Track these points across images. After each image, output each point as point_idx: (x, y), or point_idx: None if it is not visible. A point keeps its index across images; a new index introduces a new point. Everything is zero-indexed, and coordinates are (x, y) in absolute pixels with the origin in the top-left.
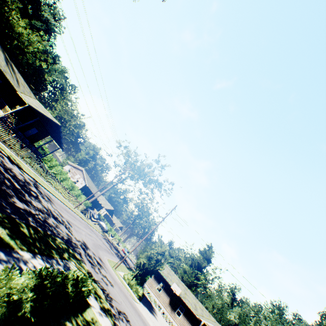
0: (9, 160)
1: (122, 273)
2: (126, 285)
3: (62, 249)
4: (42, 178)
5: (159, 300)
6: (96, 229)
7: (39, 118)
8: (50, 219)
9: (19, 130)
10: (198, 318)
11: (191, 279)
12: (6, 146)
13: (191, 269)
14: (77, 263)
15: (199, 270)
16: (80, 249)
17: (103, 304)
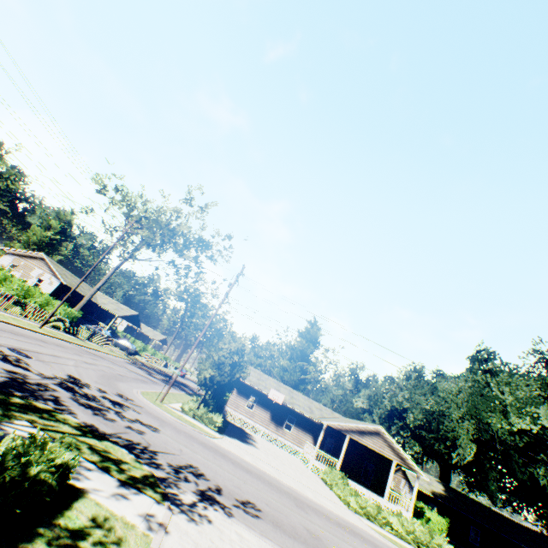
0: None
1: (179, 405)
2: (189, 420)
3: None
4: None
5: (254, 421)
6: (110, 353)
7: None
8: None
9: None
10: (317, 422)
11: (296, 377)
12: None
13: (293, 363)
14: (38, 420)
15: (305, 360)
16: (57, 391)
17: (130, 473)
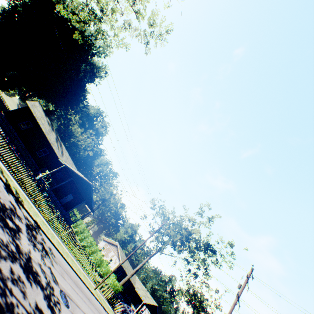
0: (7, 188)
1: None
2: None
3: None
4: (56, 233)
5: None
6: None
7: (73, 178)
8: (8, 262)
9: (55, 195)
10: None
11: None
12: (17, 183)
13: None
14: None
15: None
16: None
17: None
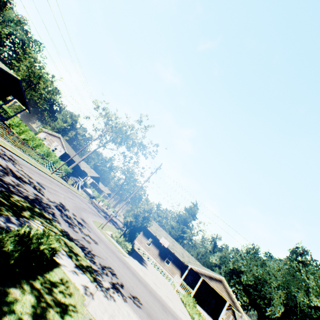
0: None
1: (110, 233)
2: (114, 242)
3: (22, 207)
4: (3, 139)
5: (149, 253)
6: (81, 195)
7: None
8: (7, 177)
9: None
10: (185, 264)
11: (178, 233)
12: None
13: (178, 225)
14: (45, 222)
15: (186, 225)
16: (54, 209)
17: (81, 262)
